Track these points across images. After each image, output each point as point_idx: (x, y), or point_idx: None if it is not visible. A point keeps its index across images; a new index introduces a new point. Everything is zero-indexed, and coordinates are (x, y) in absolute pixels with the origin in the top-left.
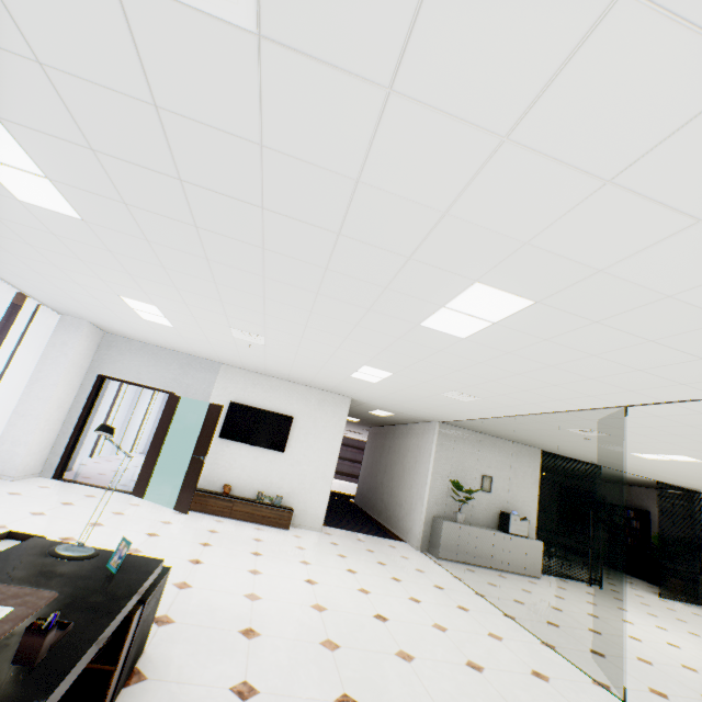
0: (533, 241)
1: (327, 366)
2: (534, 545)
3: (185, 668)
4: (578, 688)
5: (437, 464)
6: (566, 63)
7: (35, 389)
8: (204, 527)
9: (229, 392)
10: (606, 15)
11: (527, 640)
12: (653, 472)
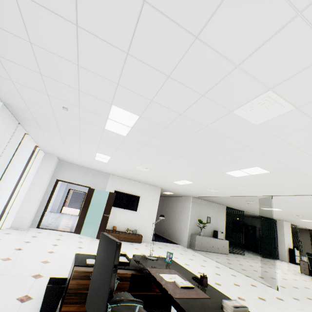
0: (283, 162)
1: (166, 179)
2: (226, 242)
3: None
4: (264, 288)
5: (192, 213)
6: None
7: (33, 187)
8: None
9: (114, 186)
10: None
11: (241, 275)
12: (262, 213)
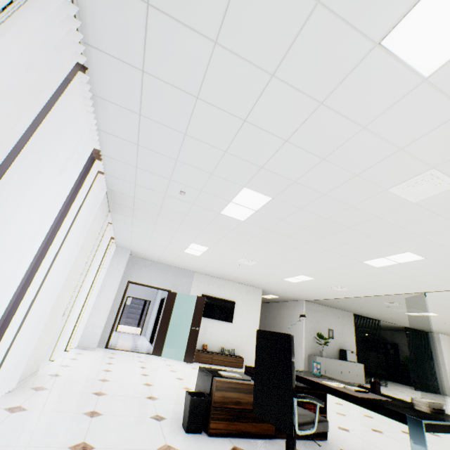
0: (443, 244)
1: (275, 275)
2: (359, 366)
3: None
4: None
5: (306, 324)
6: None
7: (103, 292)
8: None
9: (200, 288)
10: None
11: None
12: (407, 321)
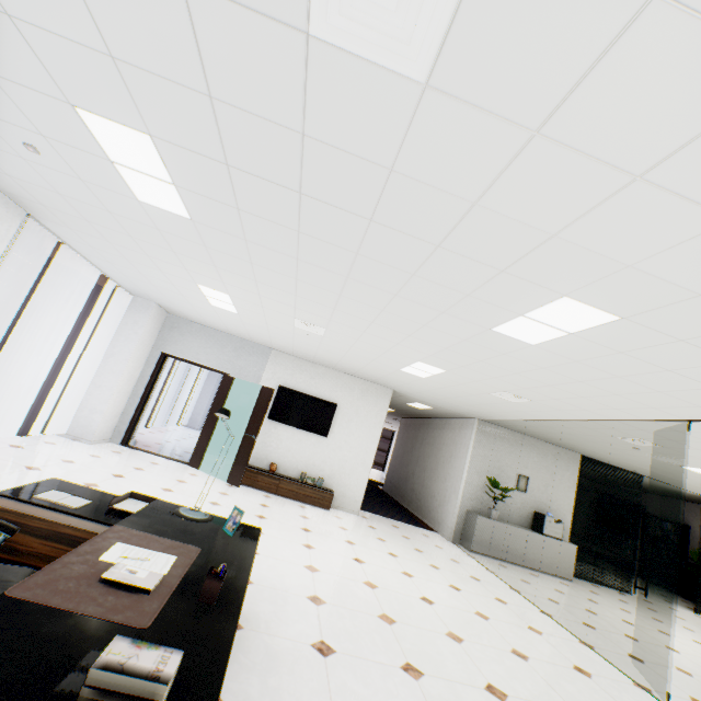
0: (637, 265)
1: (379, 359)
2: (568, 548)
3: (271, 623)
4: (620, 687)
5: (473, 460)
6: None
7: (110, 363)
8: (256, 500)
9: (278, 376)
10: None
11: (565, 637)
12: (700, 486)
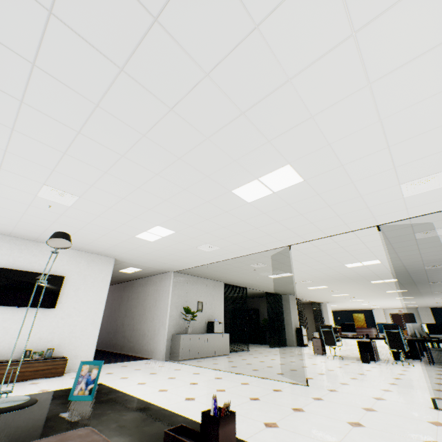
0: (332, 144)
1: (120, 228)
2: (226, 336)
3: None
4: (292, 388)
5: (173, 299)
6: (413, 60)
7: None
8: None
9: None
10: (436, 47)
11: (256, 379)
12: (268, 286)
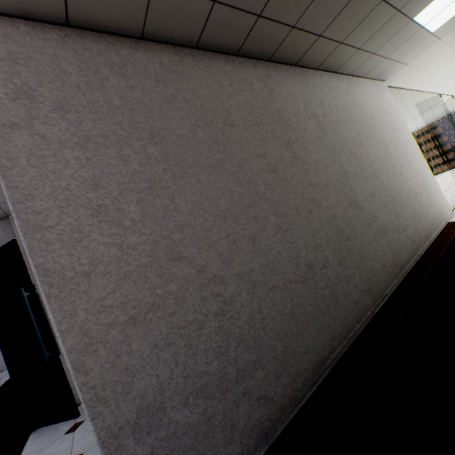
0: None
1: None
2: None
3: None
4: None
5: None
6: None
7: None
8: None
9: None
10: None
11: None
12: None
